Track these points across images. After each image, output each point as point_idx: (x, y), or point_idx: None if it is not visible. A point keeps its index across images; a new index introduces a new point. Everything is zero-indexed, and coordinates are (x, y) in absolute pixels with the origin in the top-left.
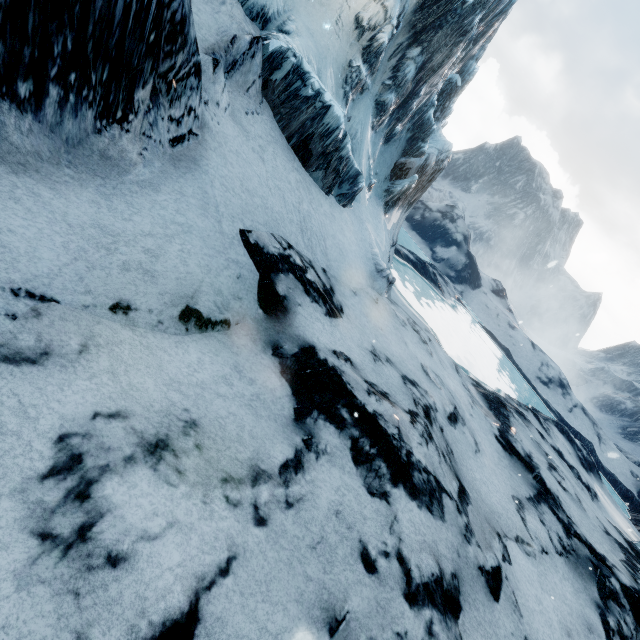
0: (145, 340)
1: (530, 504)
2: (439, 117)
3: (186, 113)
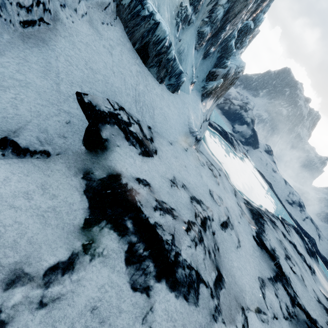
0: None
1: (270, 283)
2: (239, 47)
3: (35, 4)
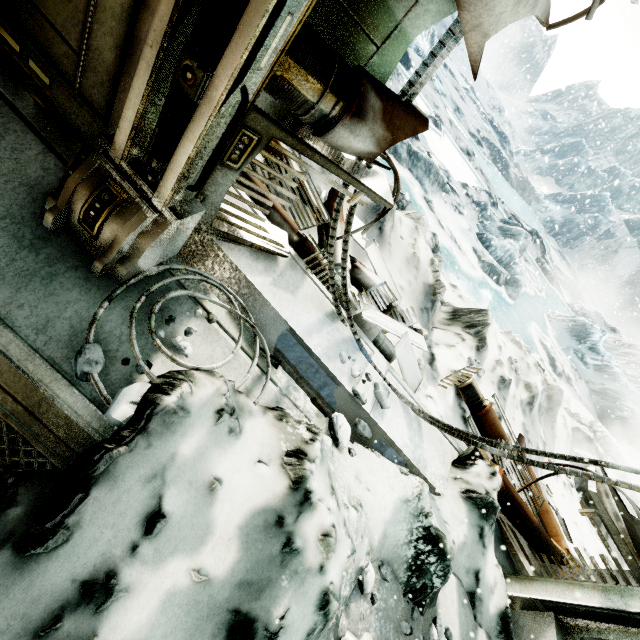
0: None
1: (472, 103)
2: None
3: None
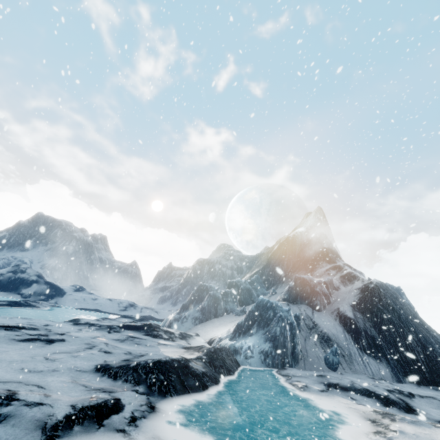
0: None
1: (85, 328)
2: None
3: None
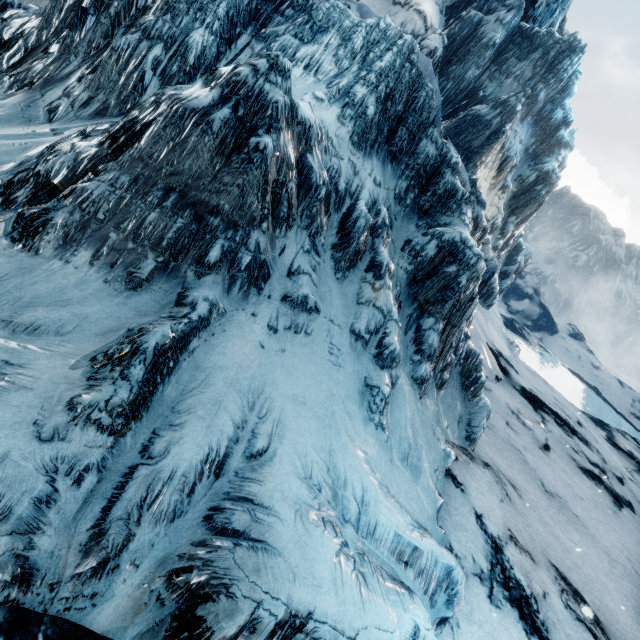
0: (494, 385)
1: (635, 472)
2: None
3: None
